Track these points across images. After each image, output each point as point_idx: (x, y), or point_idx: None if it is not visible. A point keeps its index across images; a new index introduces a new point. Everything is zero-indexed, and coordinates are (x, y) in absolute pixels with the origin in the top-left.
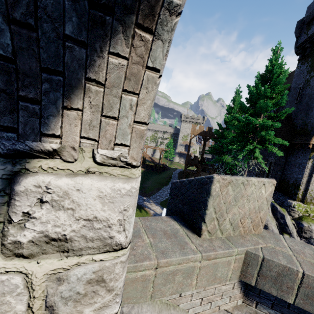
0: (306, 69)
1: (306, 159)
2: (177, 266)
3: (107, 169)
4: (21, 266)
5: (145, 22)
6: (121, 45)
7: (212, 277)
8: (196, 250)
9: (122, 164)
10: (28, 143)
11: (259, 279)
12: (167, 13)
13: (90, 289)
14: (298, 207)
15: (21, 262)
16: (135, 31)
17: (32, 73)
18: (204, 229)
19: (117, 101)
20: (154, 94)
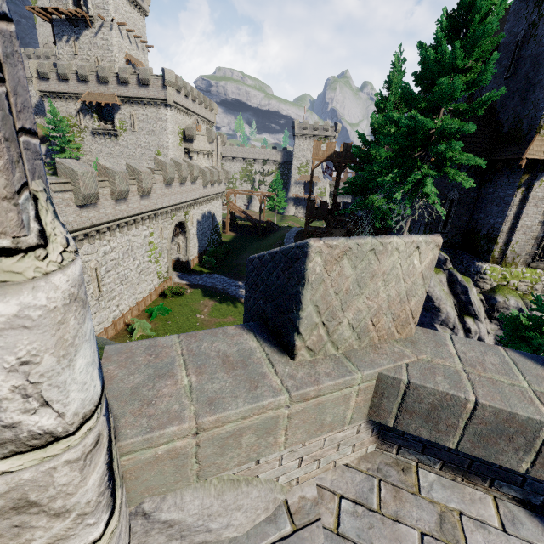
0: None
1: (513, 188)
2: (242, 422)
3: None
4: None
5: None
6: None
7: (315, 425)
8: (280, 388)
9: None
10: None
11: (400, 416)
12: None
13: (3, 525)
14: (491, 273)
15: None
16: None
17: None
18: (300, 346)
19: None
20: None
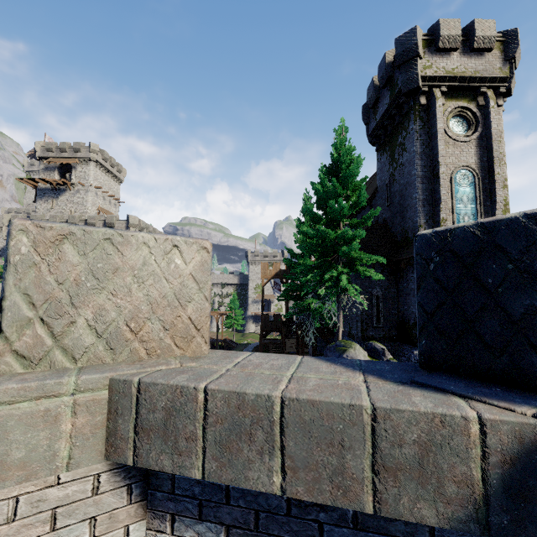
0: (387, 161)
1: None
2: None
3: None
4: None
5: None
6: None
7: None
8: None
9: None
10: None
11: (139, 442)
12: None
13: None
14: None
15: None
16: None
17: None
18: (2, 349)
19: None
20: None
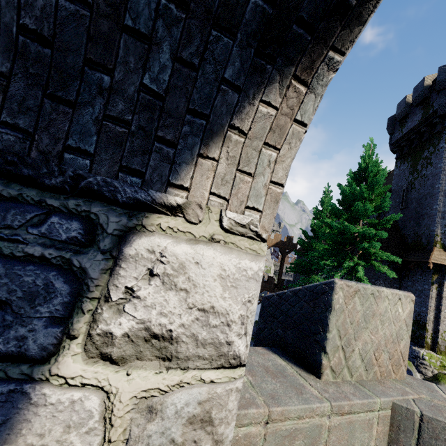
0: (407, 169)
1: (428, 284)
2: (297, 422)
3: (234, 238)
4: (105, 377)
5: (303, 75)
6: (275, 95)
7: None
8: (321, 397)
9: (252, 234)
10: (151, 193)
11: None
12: (326, 68)
13: (190, 436)
14: (430, 359)
15: (106, 370)
16: (291, 82)
17: (176, 114)
18: (326, 365)
19: (256, 155)
20: (295, 152)
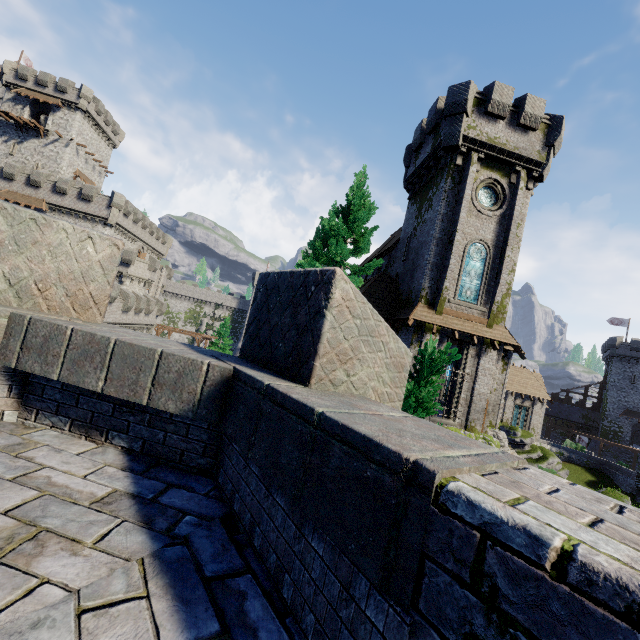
0: (415, 213)
1: (408, 344)
2: None
3: None
4: None
5: None
6: None
7: None
8: None
9: None
10: None
11: (22, 355)
12: None
13: None
14: None
15: None
16: None
17: None
18: None
19: None
20: None
